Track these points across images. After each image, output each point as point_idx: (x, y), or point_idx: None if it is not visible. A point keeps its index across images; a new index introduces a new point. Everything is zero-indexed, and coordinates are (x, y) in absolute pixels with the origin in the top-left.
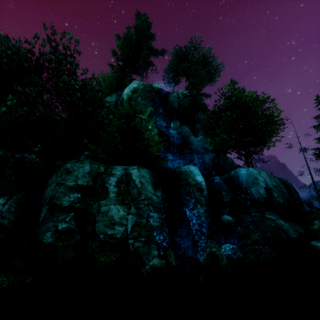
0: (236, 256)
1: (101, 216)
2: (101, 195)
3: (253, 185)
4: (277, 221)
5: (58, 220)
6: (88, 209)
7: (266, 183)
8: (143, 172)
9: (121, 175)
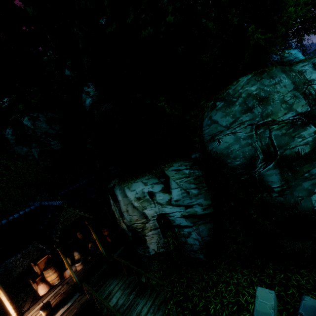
0: None
1: None
2: None
3: None
4: None
5: (313, 175)
6: None
7: None
8: None
9: None
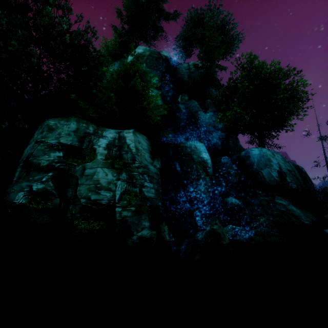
0: (240, 237)
1: (85, 179)
2: (88, 157)
3: (265, 167)
4: (288, 206)
5: (33, 179)
6: (70, 171)
7: (279, 166)
8: (140, 138)
9: (113, 138)
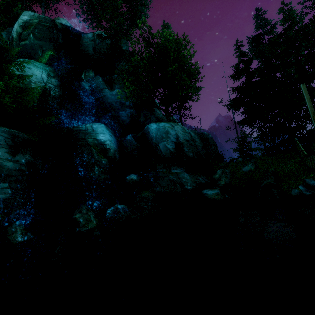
0: (119, 216)
1: None
2: None
3: (162, 141)
4: (181, 174)
5: None
6: None
7: (178, 138)
8: None
9: None
